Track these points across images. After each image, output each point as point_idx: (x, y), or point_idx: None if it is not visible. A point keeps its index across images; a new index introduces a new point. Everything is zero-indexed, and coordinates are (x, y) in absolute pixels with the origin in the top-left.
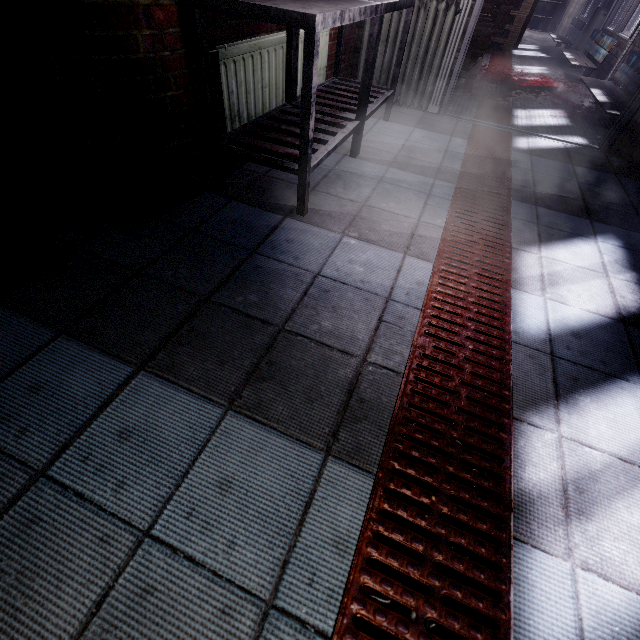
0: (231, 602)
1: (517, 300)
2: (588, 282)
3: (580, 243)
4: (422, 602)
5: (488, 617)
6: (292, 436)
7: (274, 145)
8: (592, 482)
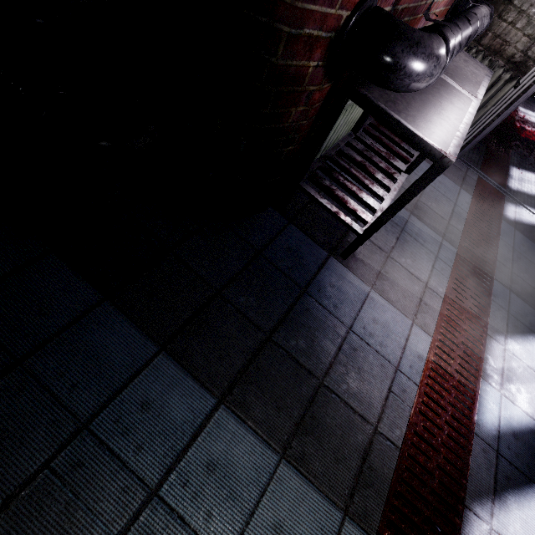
0: None
1: (483, 391)
2: (532, 384)
3: (533, 341)
4: None
5: None
6: (323, 492)
7: (343, 194)
8: None
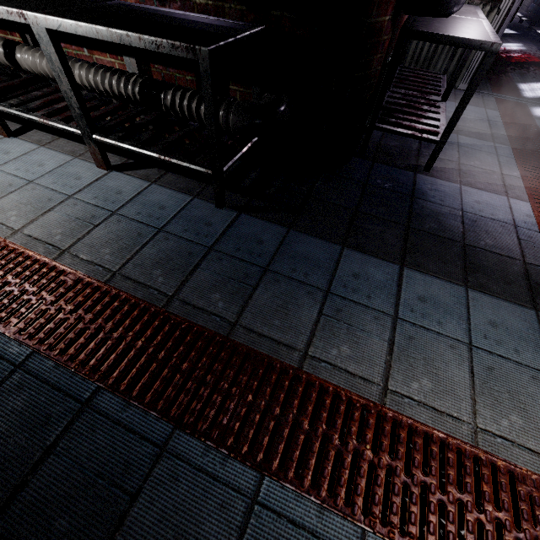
0: (534, 374)
1: None
2: None
3: None
4: None
5: None
6: (511, 301)
7: (409, 123)
8: None
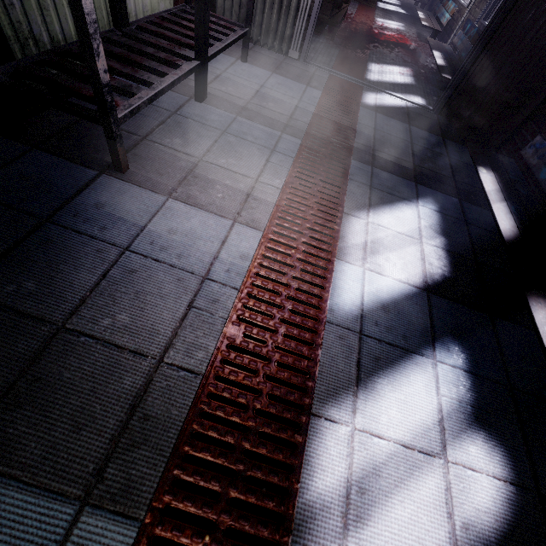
0: None
1: (338, 272)
2: (404, 249)
3: (404, 207)
4: None
5: None
6: (39, 486)
7: (78, 83)
8: (375, 479)
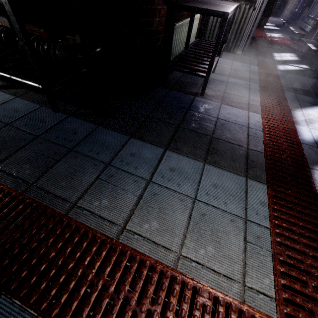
0: (233, 218)
1: (298, 128)
2: None
3: (317, 108)
4: (296, 220)
5: (314, 230)
6: (231, 172)
7: (191, 66)
8: None
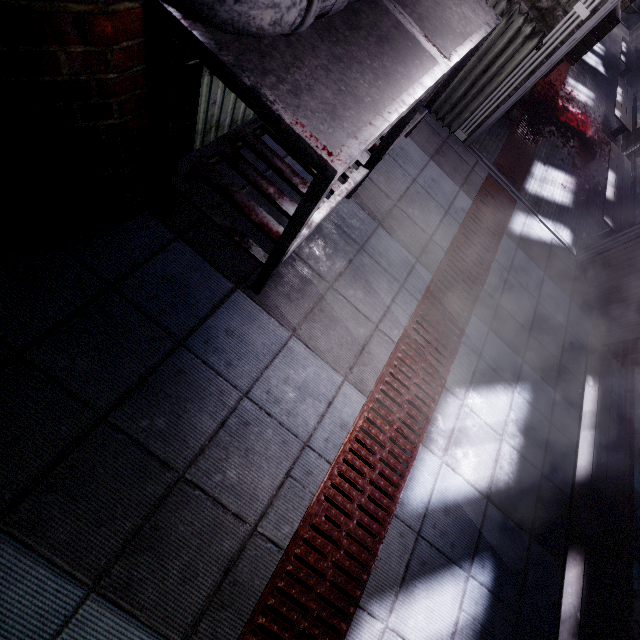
0: None
1: (419, 461)
2: (484, 445)
3: (501, 391)
4: None
5: None
6: (152, 627)
7: (249, 200)
8: None
